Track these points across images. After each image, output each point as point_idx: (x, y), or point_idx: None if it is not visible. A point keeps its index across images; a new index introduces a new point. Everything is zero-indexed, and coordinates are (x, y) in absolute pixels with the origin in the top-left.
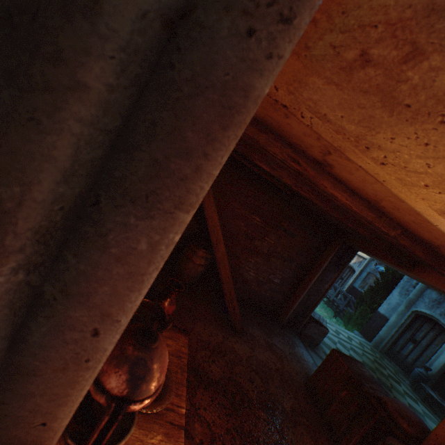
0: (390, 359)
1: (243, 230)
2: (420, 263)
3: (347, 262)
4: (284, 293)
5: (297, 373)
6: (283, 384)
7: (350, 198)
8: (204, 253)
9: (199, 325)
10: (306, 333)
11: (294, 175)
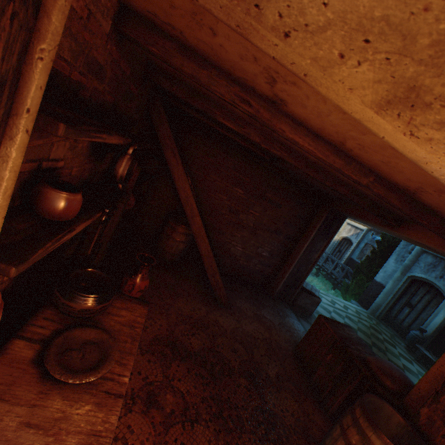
0: (387, 325)
1: (225, 204)
2: (405, 221)
3: (336, 230)
4: (274, 265)
5: (286, 341)
6: (269, 352)
7: (313, 143)
8: (183, 229)
9: (180, 300)
10: (299, 304)
11: (262, 131)
